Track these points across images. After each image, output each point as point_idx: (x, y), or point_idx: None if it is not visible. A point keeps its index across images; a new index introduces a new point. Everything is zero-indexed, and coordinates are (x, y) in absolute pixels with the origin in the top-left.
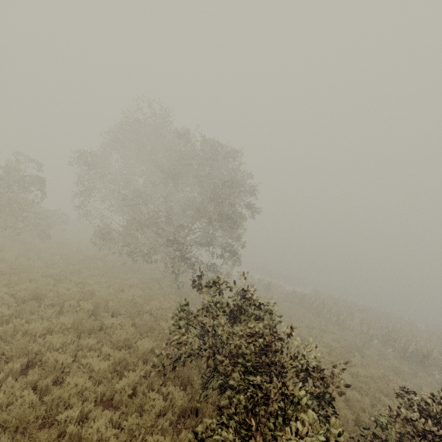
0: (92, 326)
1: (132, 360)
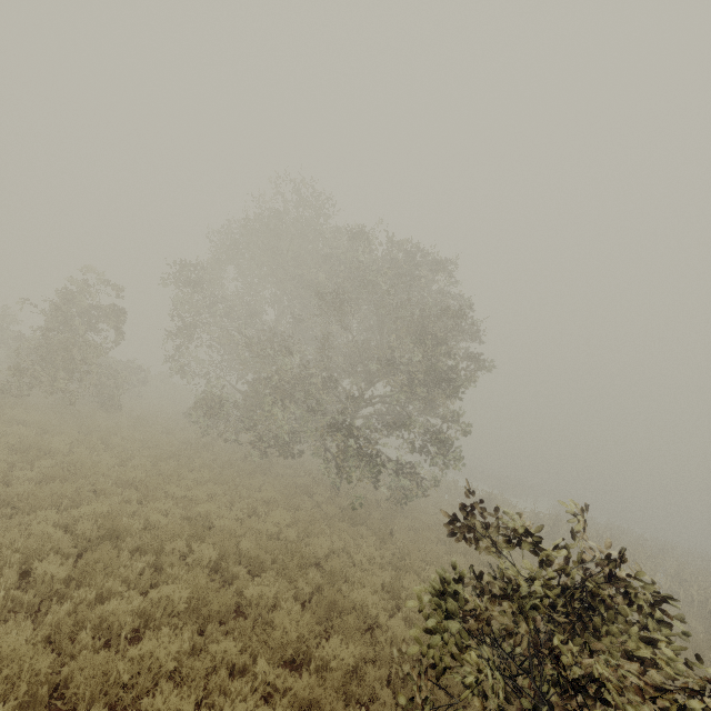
0: (226, 605)
1: (330, 707)
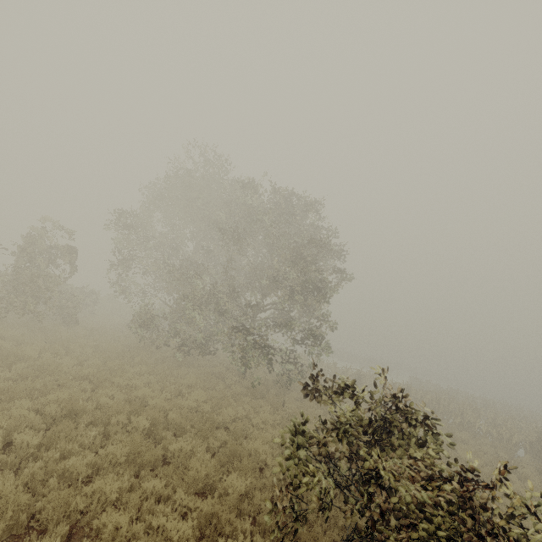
0: (155, 456)
1: (225, 517)
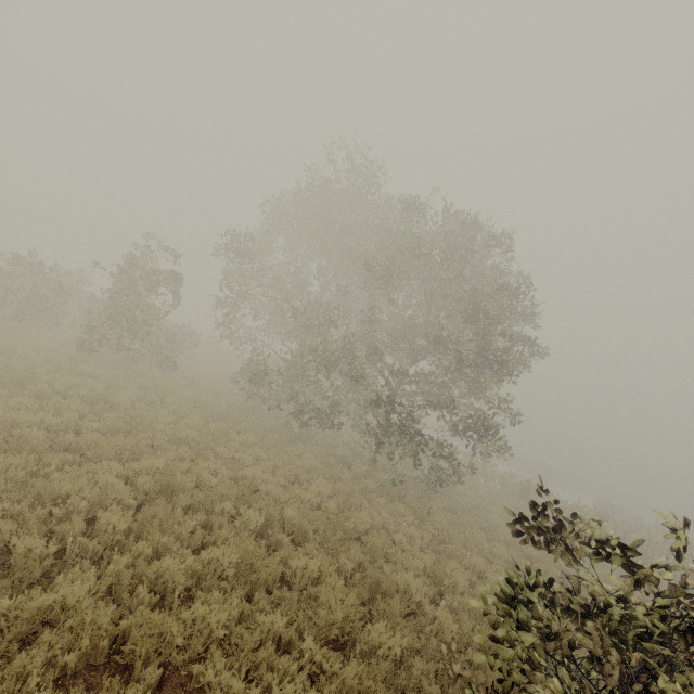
0: (273, 574)
1: None
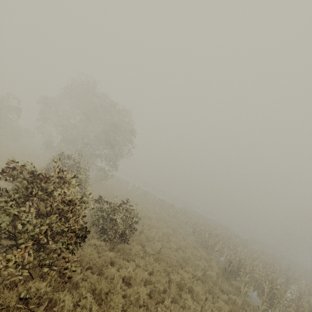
0: None
1: None
